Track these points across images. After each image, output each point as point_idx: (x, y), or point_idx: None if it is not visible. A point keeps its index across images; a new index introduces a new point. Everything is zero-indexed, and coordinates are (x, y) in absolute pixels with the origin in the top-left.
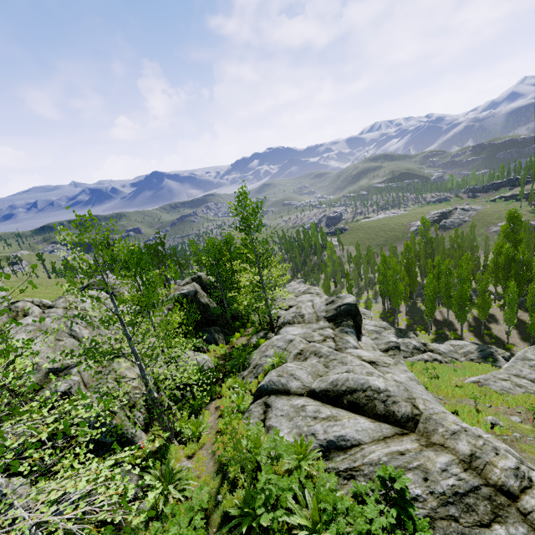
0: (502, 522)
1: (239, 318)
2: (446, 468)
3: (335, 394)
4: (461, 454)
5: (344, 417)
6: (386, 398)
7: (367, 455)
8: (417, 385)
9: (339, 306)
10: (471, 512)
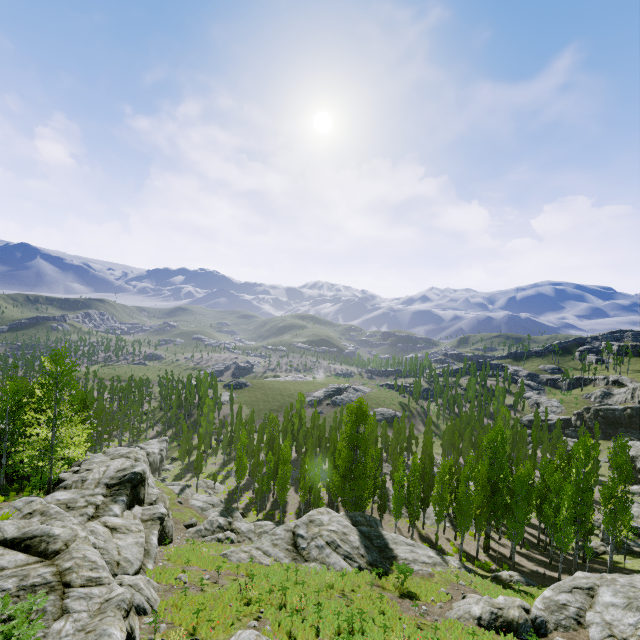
0: (46, 595)
1: (24, 480)
2: (42, 574)
3: (20, 540)
4: (62, 568)
5: (10, 554)
6: (53, 540)
7: (1, 573)
8: (136, 547)
9: (126, 473)
10: (33, 593)
